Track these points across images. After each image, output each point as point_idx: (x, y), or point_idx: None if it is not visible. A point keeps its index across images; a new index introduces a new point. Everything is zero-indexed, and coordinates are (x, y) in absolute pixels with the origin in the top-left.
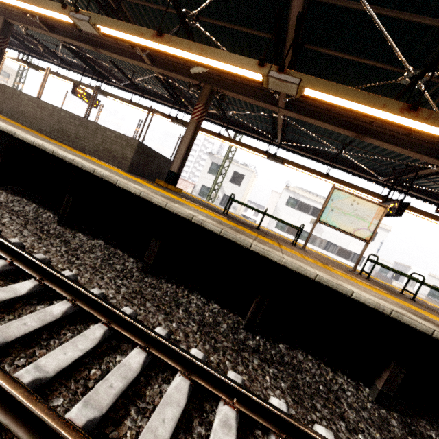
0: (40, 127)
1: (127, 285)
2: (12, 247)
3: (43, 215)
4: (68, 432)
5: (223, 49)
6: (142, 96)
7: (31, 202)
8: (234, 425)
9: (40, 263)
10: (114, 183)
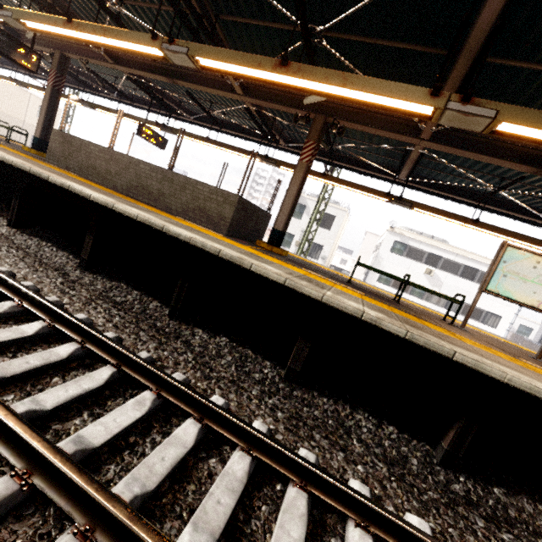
0: (115, 184)
1: (280, 406)
2: (155, 373)
3: (149, 305)
4: None
5: (356, 70)
6: (216, 129)
7: (131, 287)
8: None
9: (194, 394)
10: (248, 268)
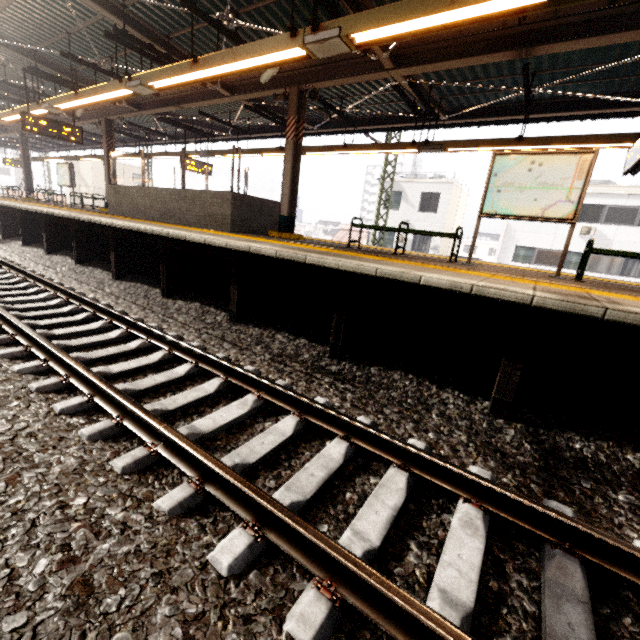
0: (152, 216)
1: (210, 333)
2: (109, 311)
3: (152, 292)
4: (101, 382)
5: (278, 33)
6: (254, 138)
7: (144, 284)
8: (250, 404)
9: (126, 317)
10: (185, 239)
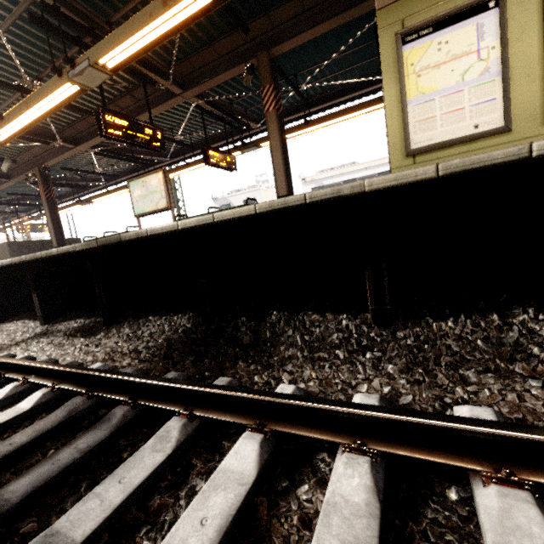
0: None
1: None
2: None
3: None
4: None
5: None
6: (75, 198)
7: None
8: None
9: None
10: None
